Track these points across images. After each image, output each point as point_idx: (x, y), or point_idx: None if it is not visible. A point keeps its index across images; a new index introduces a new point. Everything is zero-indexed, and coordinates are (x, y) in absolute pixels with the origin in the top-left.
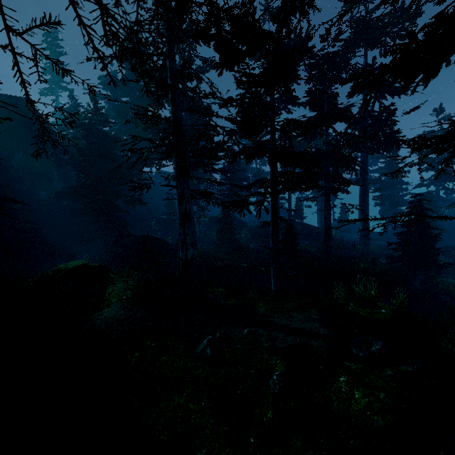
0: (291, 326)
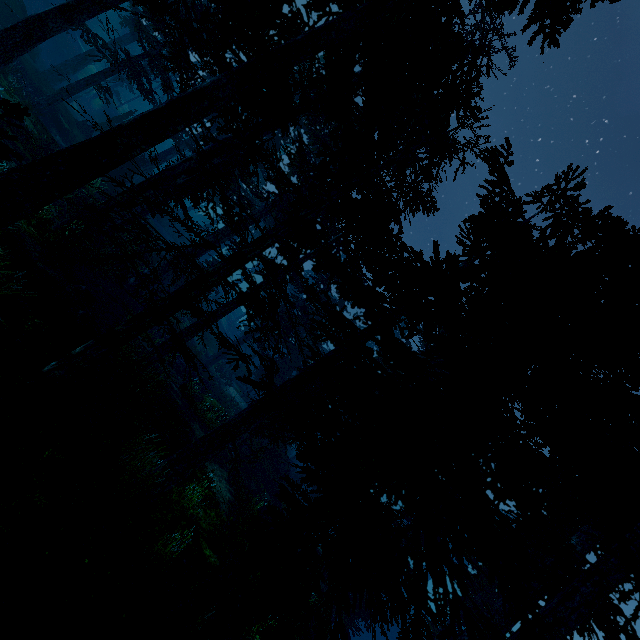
0: None
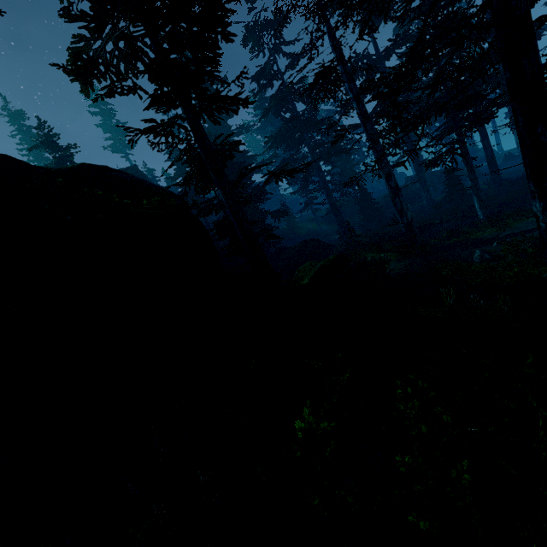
0: (527, 230)
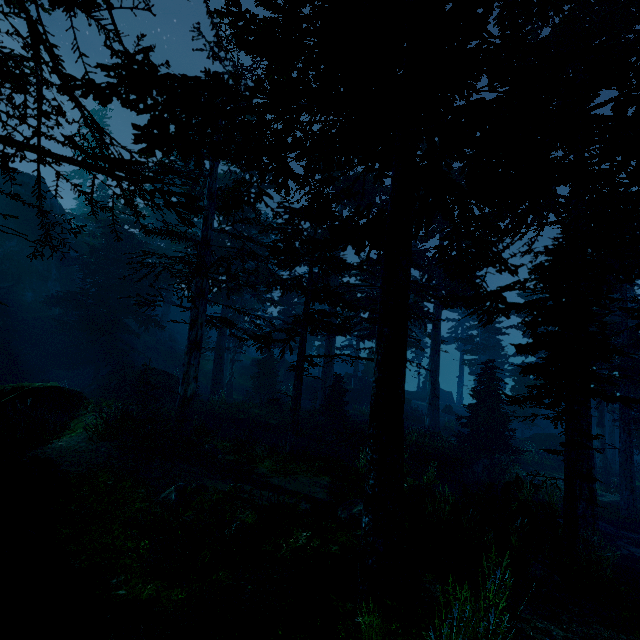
0: (288, 488)
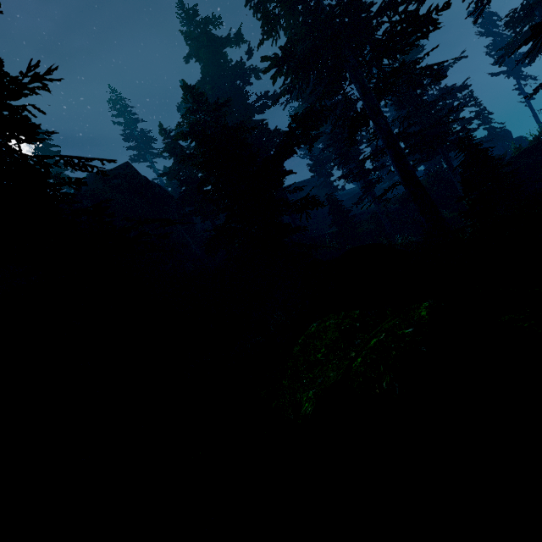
0: None
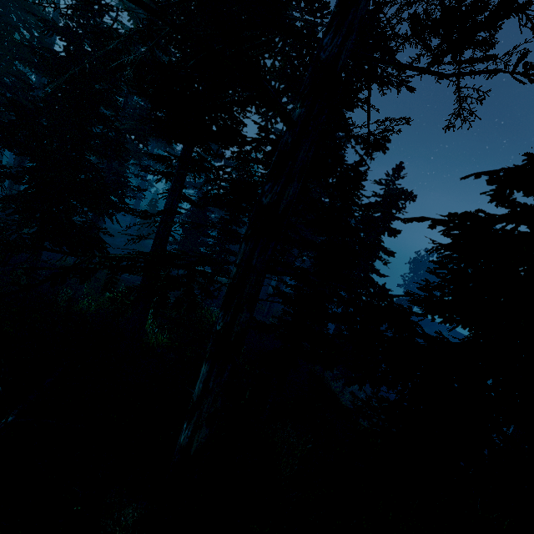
0: None
